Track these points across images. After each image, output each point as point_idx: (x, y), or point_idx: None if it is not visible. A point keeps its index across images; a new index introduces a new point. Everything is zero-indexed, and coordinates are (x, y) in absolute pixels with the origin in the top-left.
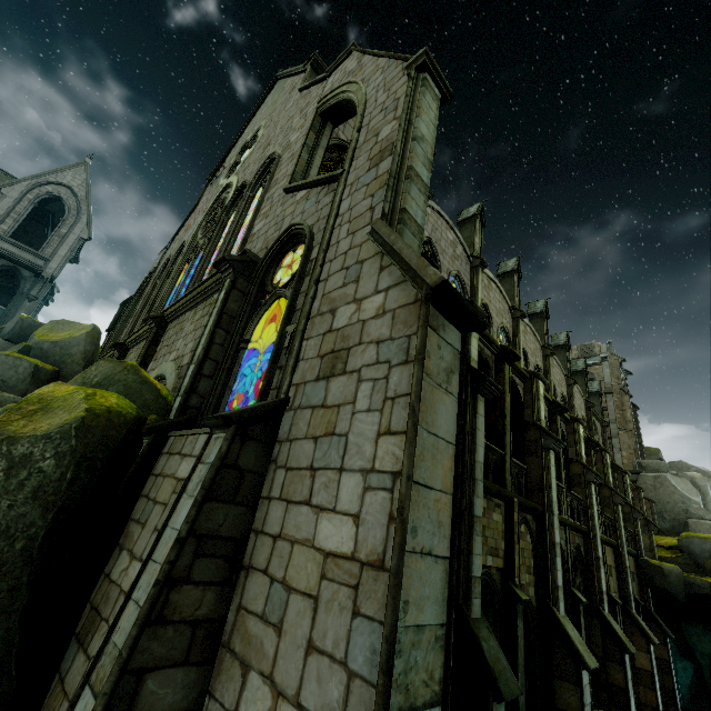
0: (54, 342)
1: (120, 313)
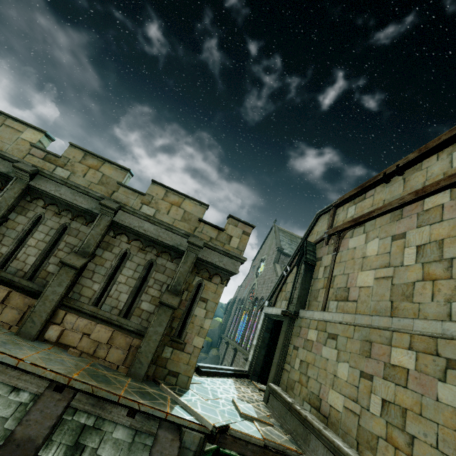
0: (211, 330)
1: (227, 307)
